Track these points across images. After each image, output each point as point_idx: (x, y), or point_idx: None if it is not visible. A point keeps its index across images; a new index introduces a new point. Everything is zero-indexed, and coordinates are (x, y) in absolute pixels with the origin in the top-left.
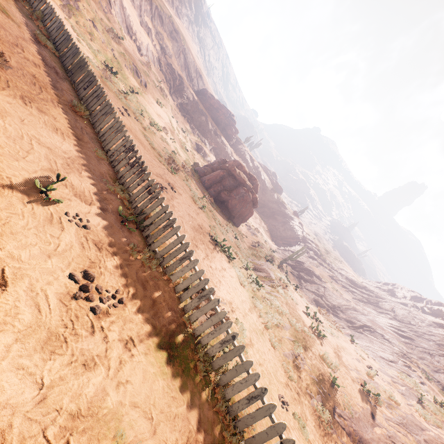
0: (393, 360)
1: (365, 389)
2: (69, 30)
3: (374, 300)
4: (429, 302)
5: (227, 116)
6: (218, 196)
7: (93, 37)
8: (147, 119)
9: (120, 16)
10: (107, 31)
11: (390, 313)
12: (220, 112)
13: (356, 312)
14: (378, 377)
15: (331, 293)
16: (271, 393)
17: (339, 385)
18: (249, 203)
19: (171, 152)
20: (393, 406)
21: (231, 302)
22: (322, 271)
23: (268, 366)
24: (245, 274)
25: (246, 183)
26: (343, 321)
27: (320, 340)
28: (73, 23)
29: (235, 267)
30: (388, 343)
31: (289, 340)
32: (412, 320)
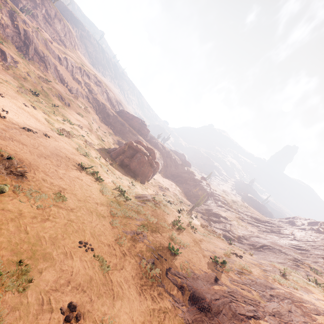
0: (281, 262)
1: (215, 261)
2: (1, 72)
3: (276, 229)
4: (322, 223)
5: (140, 122)
6: (122, 162)
7: (26, 80)
8: (61, 118)
9: (55, 74)
10: (38, 77)
11: (290, 236)
12: (134, 120)
13: (258, 238)
14: (241, 259)
15: (236, 228)
16: (68, 234)
17: (178, 252)
18: (146, 163)
19: (79, 135)
20: (245, 273)
21: (65, 188)
22: (230, 214)
23: (86, 227)
24: (117, 193)
25: (141, 150)
26: (246, 245)
27: (180, 232)
28: (10, 72)
29: (102, 185)
30: (284, 254)
31: (137, 225)
32: (309, 238)
